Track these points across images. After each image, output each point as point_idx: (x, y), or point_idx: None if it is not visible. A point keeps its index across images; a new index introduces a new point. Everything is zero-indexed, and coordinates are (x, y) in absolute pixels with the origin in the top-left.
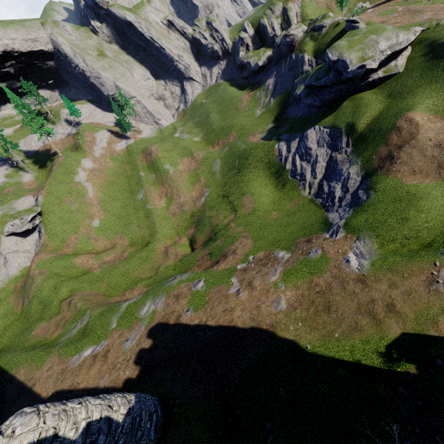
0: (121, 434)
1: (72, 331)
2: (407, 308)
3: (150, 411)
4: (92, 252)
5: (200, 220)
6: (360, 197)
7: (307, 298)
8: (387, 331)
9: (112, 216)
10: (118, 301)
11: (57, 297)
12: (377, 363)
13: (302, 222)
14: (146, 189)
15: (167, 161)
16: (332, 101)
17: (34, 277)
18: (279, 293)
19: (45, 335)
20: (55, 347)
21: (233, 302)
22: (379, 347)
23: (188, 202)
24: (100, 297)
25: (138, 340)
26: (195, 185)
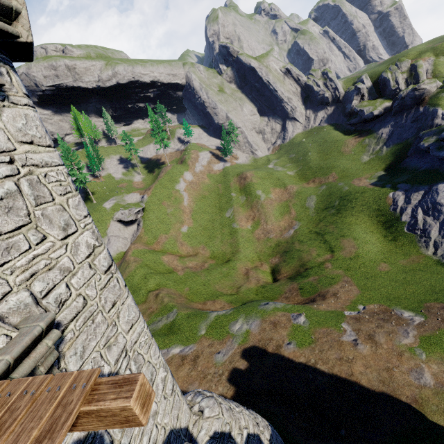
0: None
1: (157, 323)
2: None
3: None
4: (176, 255)
5: (287, 251)
6: None
7: None
8: None
9: (199, 226)
10: (200, 308)
11: (145, 286)
12: None
13: (428, 284)
14: (234, 209)
15: (260, 187)
16: None
17: (129, 263)
18: (419, 361)
19: None
20: None
21: (350, 352)
22: None
23: (275, 230)
24: (183, 299)
25: (231, 357)
26: (285, 216)
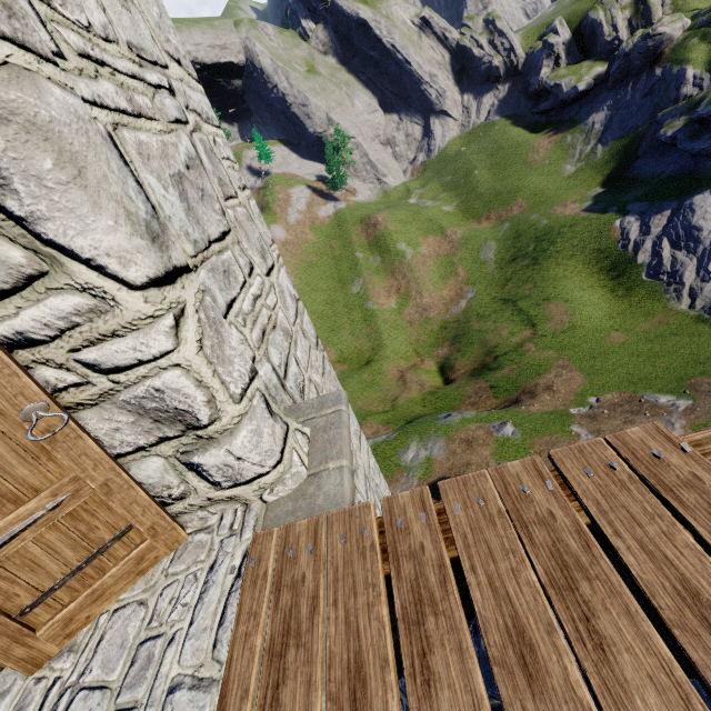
0: None
1: None
2: None
3: None
4: None
5: (461, 335)
6: None
7: None
8: None
9: (311, 313)
10: None
11: None
12: None
13: (687, 352)
14: (365, 279)
15: (402, 238)
16: None
17: None
18: None
19: None
20: None
21: None
22: None
23: (436, 305)
24: None
25: None
26: (448, 280)
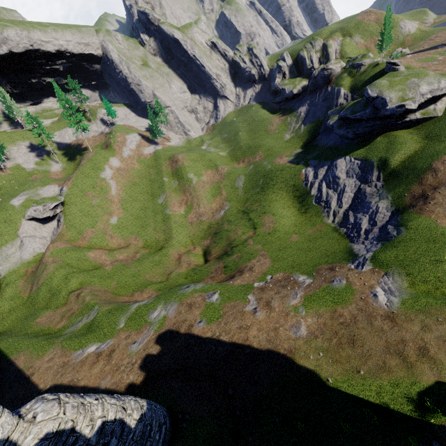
0: (131, 441)
1: (77, 324)
2: (442, 355)
3: (160, 421)
4: (106, 248)
5: (218, 232)
6: (389, 232)
7: (330, 328)
8: (419, 376)
9: (130, 215)
10: (126, 301)
11: (66, 287)
12: (407, 410)
13: (324, 249)
14: (167, 195)
15: (192, 170)
16: (365, 135)
17: (47, 264)
18: (300, 318)
19: (49, 324)
20: (59, 338)
21: (249, 320)
22: (410, 392)
23: (207, 213)
24: (109, 295)
25: (145, 345)
26: (216, 197)
